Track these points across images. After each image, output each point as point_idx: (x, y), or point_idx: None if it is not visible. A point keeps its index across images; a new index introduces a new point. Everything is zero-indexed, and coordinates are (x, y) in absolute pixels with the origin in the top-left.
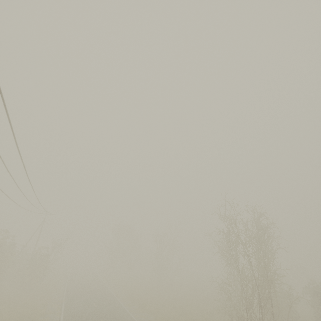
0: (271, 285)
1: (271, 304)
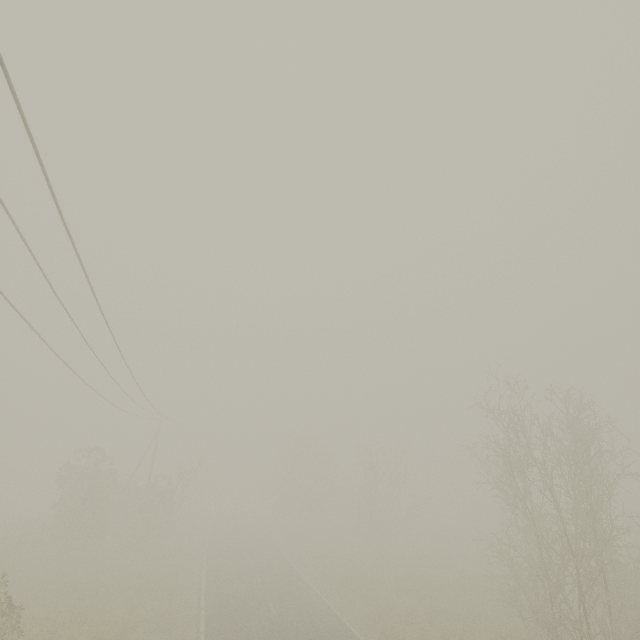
0: (602, 548)
1: (605, 587)
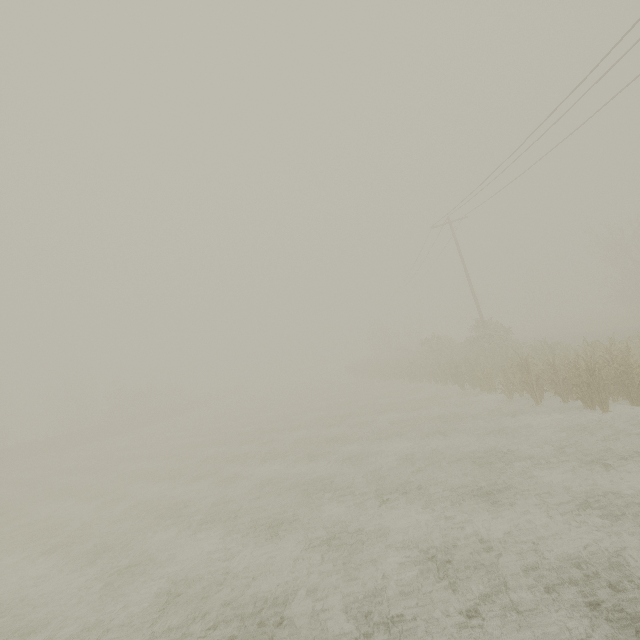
0: None
1: None
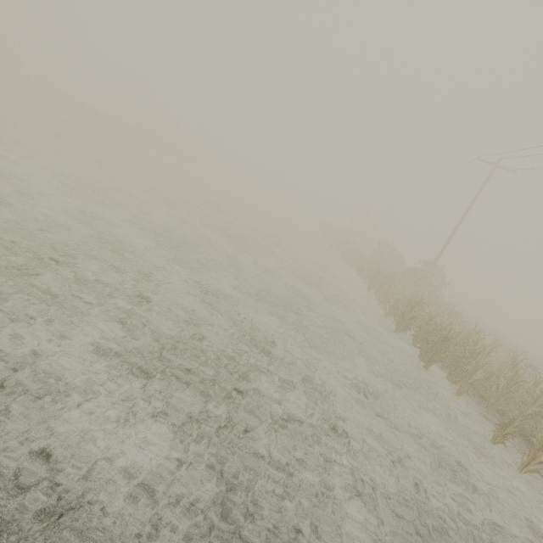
0: None
1: None
